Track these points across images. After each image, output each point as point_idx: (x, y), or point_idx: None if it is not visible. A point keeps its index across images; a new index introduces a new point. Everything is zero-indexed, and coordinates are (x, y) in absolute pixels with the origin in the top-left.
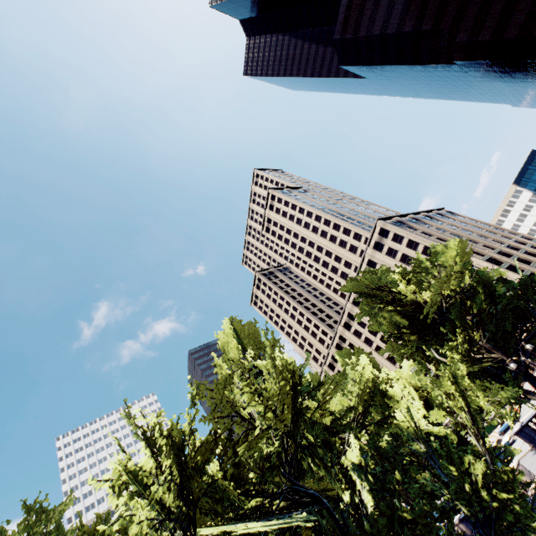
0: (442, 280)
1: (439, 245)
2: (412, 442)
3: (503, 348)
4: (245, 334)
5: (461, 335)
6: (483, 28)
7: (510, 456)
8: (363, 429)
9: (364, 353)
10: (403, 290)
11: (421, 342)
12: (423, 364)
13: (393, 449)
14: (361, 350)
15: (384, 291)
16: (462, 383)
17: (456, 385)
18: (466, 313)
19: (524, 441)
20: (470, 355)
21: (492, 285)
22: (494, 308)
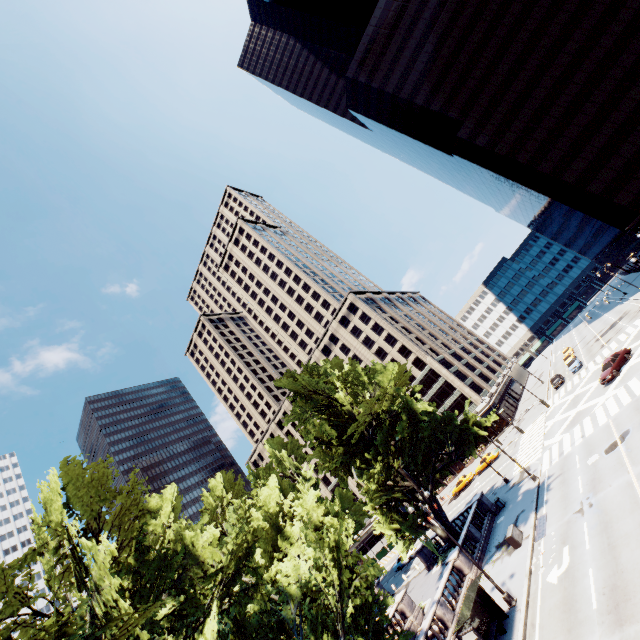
0: (374, 402)
1: (379, 364)
2: (284, 605)
3: (418, 474)
4: (83, 484)
5: (379, 462)
6: (482, 133)
7: (384, 608)
8: (228, 596)
9: (275, 474)
10: (340, 397)
11: (346, 458)
12: (344, 480)
13: (256, 620)
14: (296, 441)
15: (322, 394)
16: (343, 550)
17: (337, 551)
18: (391, 437)
19: (421, 561)
20: (384, 482)
21: (417, 415)
22: (416, 437)
